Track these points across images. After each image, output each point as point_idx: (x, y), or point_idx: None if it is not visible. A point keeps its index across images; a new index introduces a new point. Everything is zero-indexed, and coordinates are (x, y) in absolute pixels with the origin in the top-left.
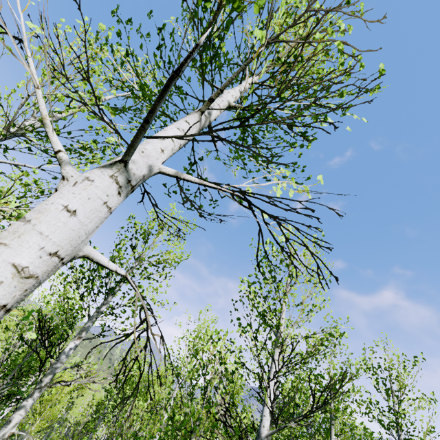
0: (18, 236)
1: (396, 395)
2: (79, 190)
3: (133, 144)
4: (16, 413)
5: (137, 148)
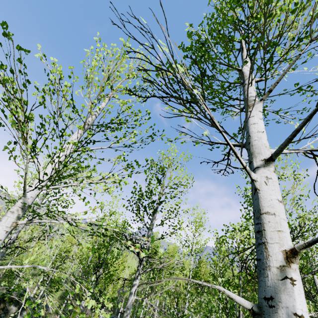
0: (280, 224)
1: None
2: (272, 187)
3: (282, 150)
4: (133, 288)
5: (260, 144)
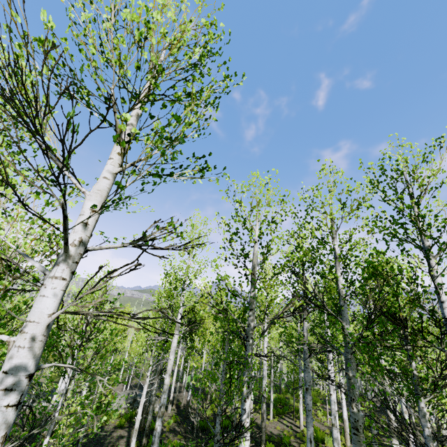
0: None
1: (410, 193)
2: None
3: None
4: None
5: None
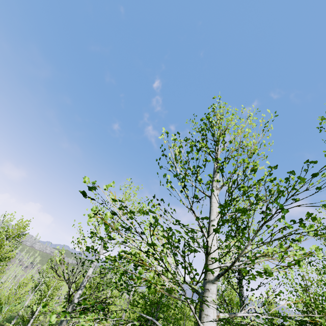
0: None
1: None
2: None
3: None
4: None
5: None
